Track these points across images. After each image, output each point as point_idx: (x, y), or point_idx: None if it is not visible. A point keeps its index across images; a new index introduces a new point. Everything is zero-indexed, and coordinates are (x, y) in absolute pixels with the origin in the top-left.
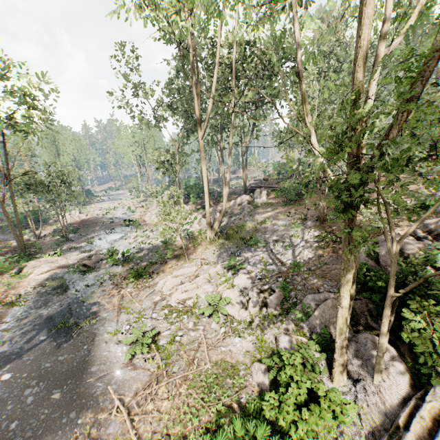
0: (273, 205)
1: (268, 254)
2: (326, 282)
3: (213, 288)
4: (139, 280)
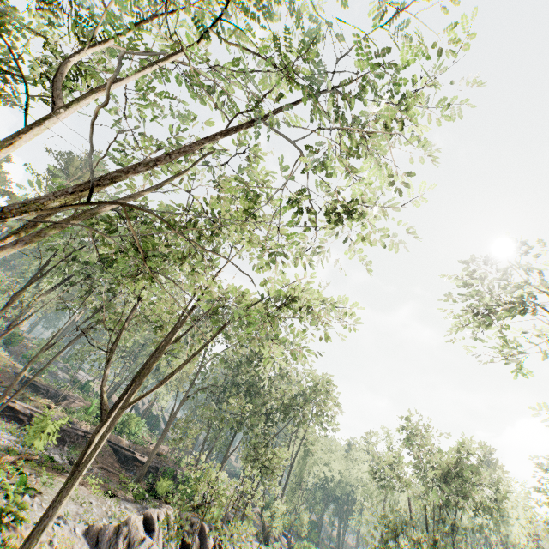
0: None
1: None
2: None
3: None
4: None
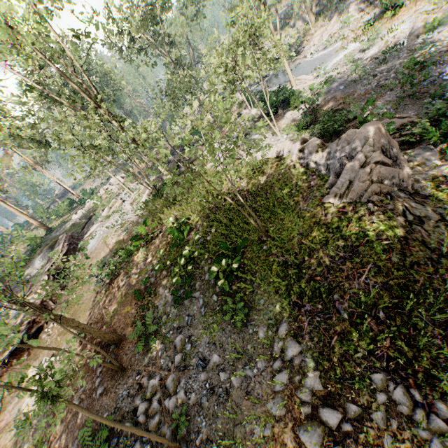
0: None
1: None
2: None
3: (339, 24)
4: (297, 55)
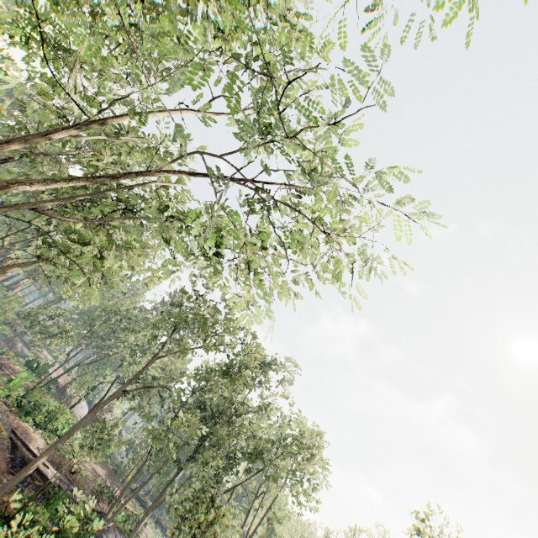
0: None
1: None
2: None
3: None
4: None
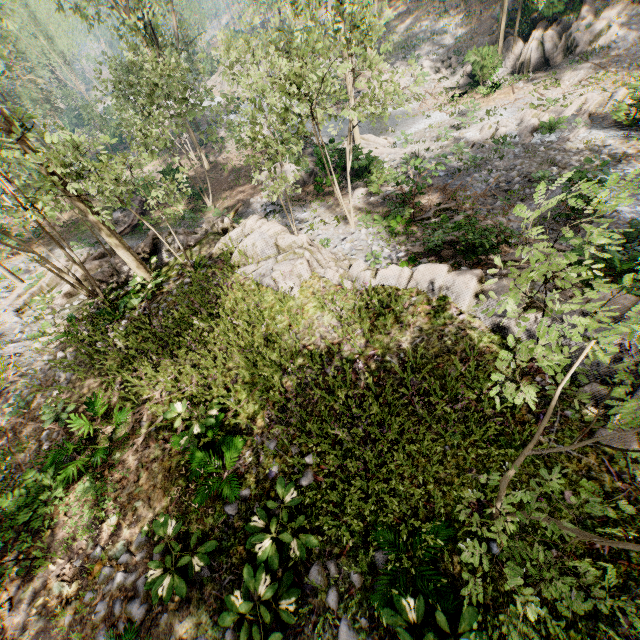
0: (405, 15)
1: (432, 46)
2: (480, 38)
3: (409, 77)
4: None
